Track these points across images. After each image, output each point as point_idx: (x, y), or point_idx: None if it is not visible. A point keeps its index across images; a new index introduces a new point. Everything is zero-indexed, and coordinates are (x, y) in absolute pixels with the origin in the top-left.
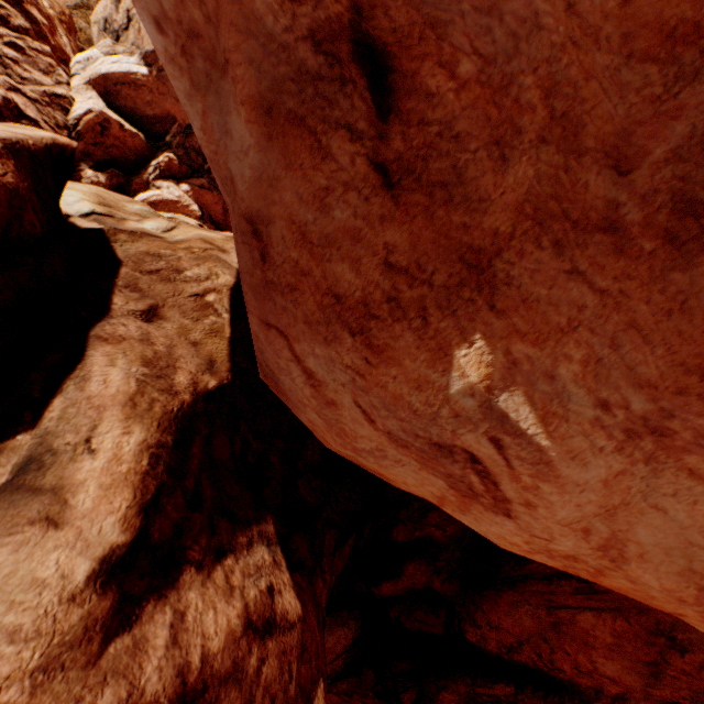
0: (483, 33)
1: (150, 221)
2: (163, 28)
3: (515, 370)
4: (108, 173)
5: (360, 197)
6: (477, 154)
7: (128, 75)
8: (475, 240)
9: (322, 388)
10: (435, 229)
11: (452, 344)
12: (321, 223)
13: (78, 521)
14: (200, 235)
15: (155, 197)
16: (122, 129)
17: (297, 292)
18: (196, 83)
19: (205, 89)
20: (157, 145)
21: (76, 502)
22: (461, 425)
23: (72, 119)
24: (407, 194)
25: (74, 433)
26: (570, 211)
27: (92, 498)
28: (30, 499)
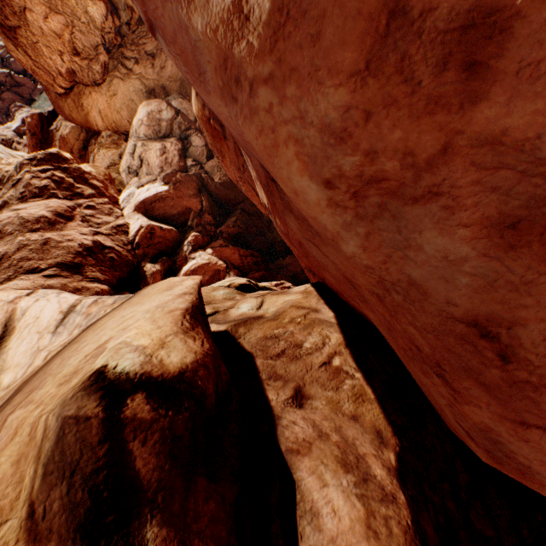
0: None
1: (243, 304)
2: (333, 184)
3: None
4: (160, 261)
5: None
6: None
7: (156, 195)
8: None
9: None
10: None
11: None
12: None
13: None
14: (288, 302)
15: (194, 266)
16: (162, 230)
17: None
18: (361, 214)
19: (372, 217)
20: (183, 230)
21: None
22: None
23: (131, 236)
24: None
25: None
26: None
27: None
28: None
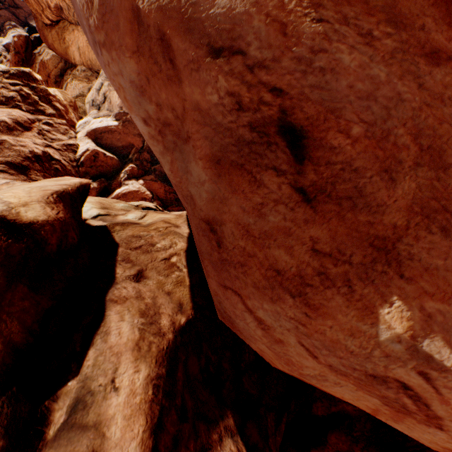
0: (365, 110)
1: (130, 214)
2: (148, 122)
3: (431, 321)
4: (98, 181)
5: (287, 208)
6: (372, 178)
7: (107, 127)
8: (379, 231)
9: (271, 331)
10: (346, 226)
11: (376, 305)
12: (260, 224)
13: (113, 450)
14: (161, 218)
15: (125, 190)
16: (105, 156)
17: (246, 266)
18: (167, 147)
19: (172, 150)
20: (124, 161)
21: (110, 433)
22: (391, 362)
23: (78, 155)
24: (321, 204)
25: (103, 376)
26: (447, 206)
27: (120, 428)
28: (80, 436)
